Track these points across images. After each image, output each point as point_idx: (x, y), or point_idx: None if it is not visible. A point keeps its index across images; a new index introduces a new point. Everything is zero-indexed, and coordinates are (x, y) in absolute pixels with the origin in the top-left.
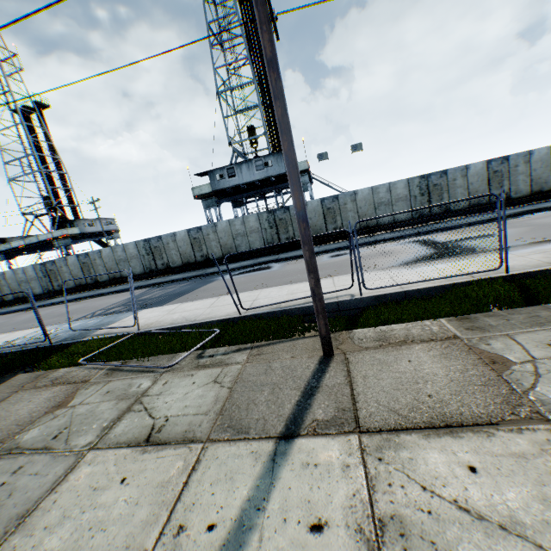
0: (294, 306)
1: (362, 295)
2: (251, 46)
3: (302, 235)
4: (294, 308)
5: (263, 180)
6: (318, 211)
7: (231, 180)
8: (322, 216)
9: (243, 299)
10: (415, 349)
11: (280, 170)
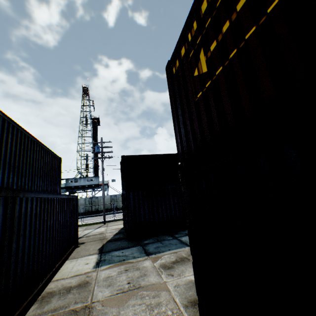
0: (97, 222)
1: (114, 219)
2: (94, 139)
3: (103, 202)
4: (97, 222)
5: (89, 185)
6: (109, 199)
7: (75, 183)
8: (110, 201)
9: (81, 222)
10: (119, 222)
11: (97, 182)
